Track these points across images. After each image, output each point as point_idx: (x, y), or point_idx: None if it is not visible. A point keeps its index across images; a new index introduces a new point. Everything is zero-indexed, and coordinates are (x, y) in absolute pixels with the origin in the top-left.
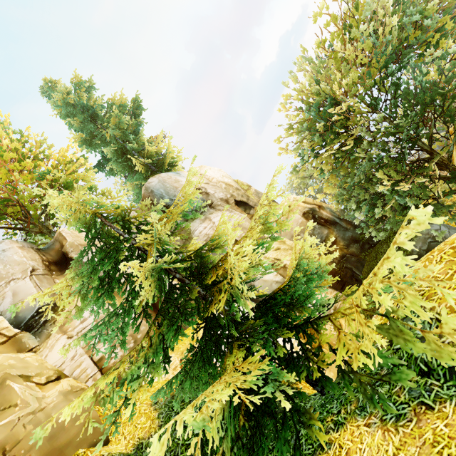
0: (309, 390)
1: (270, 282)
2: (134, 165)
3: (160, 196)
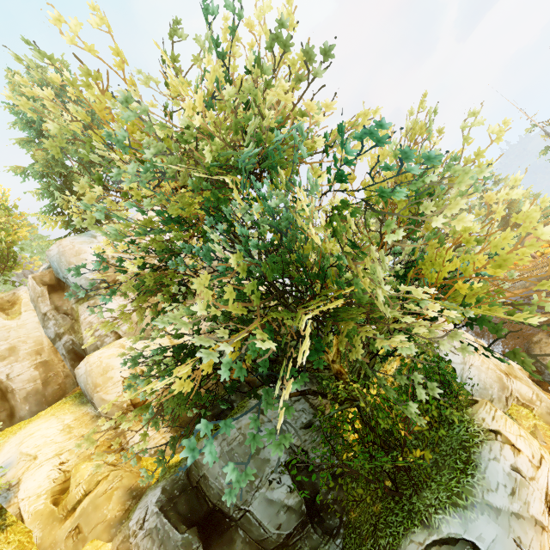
0: (1, 543)
1: (107, 403)
2: (66, 209)
3: (55, 269)
